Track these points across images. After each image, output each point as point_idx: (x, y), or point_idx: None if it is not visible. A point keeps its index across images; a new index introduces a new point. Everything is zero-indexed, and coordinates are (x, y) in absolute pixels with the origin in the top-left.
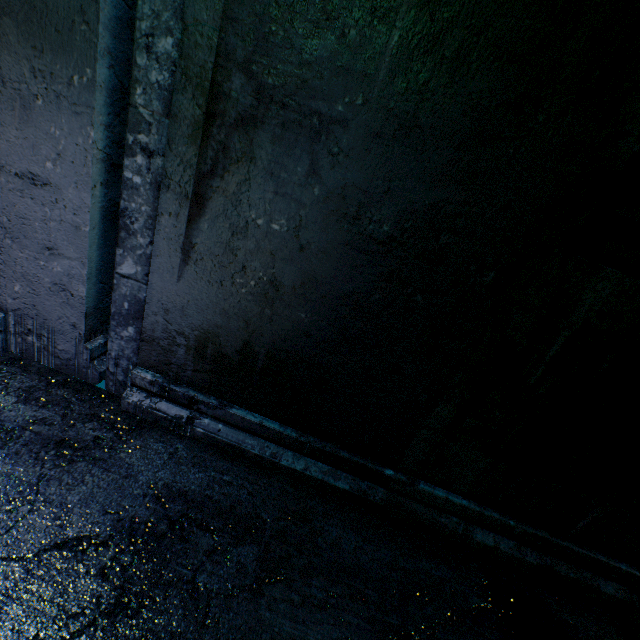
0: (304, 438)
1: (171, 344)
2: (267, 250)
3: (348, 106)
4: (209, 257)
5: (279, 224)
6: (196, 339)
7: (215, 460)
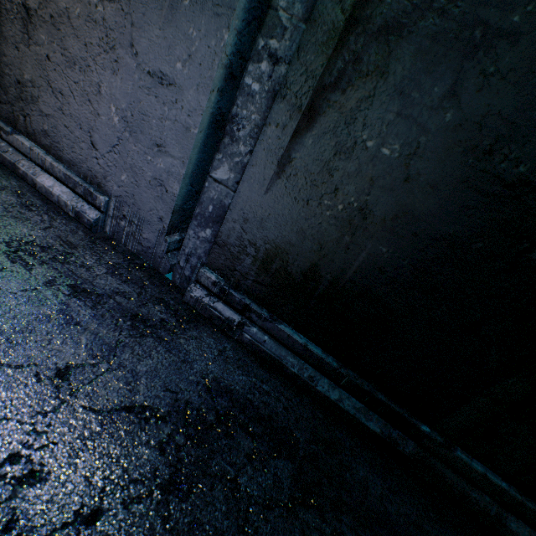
0: (344, 370)
1: (240, 252)
2: (367, 175)
3: (528, 16)
4: (303, 174)
5: (390, 149)
6: (265, 252)
7: (256, 367)
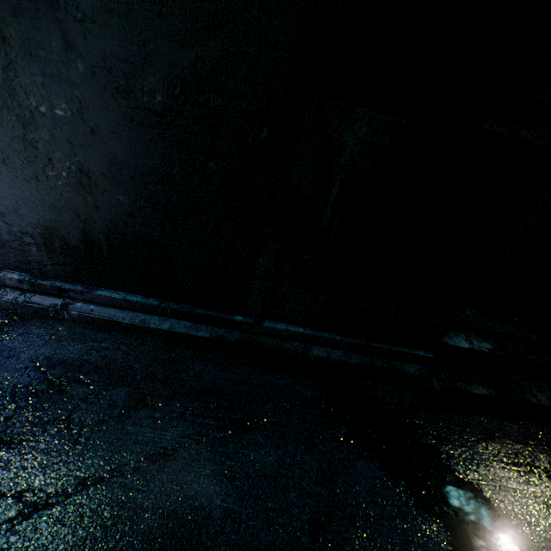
0: (165, 304)
1: (22, 245)
2: (63, 138)
3: None
4: (14, 154)
5: (62, 109)
6: (41, 236)
7: (94, 334)
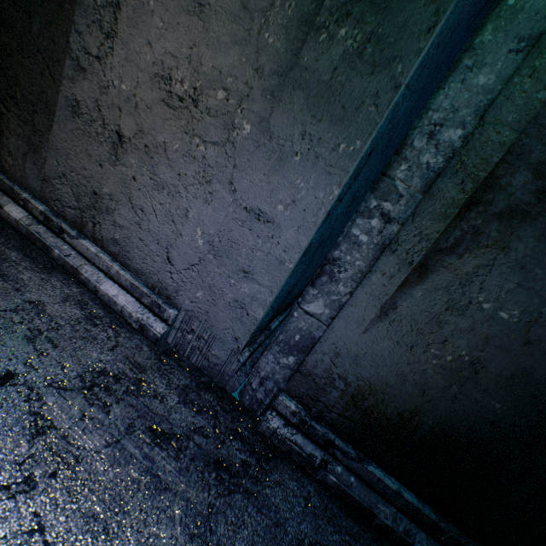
0: (444, 524)
1: (327, 384)
2: (482, 333)
3: None
4: (408, 321)
5: (509, 313)
6: (357, 388)
7: (344, 517)
